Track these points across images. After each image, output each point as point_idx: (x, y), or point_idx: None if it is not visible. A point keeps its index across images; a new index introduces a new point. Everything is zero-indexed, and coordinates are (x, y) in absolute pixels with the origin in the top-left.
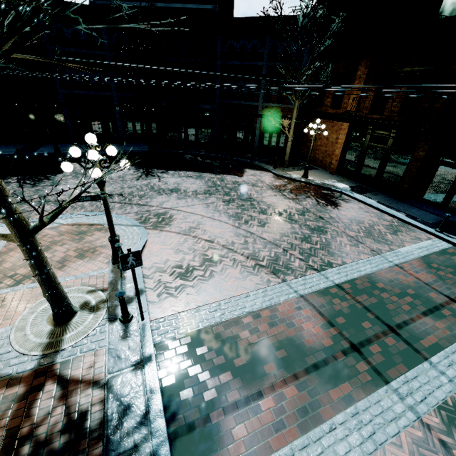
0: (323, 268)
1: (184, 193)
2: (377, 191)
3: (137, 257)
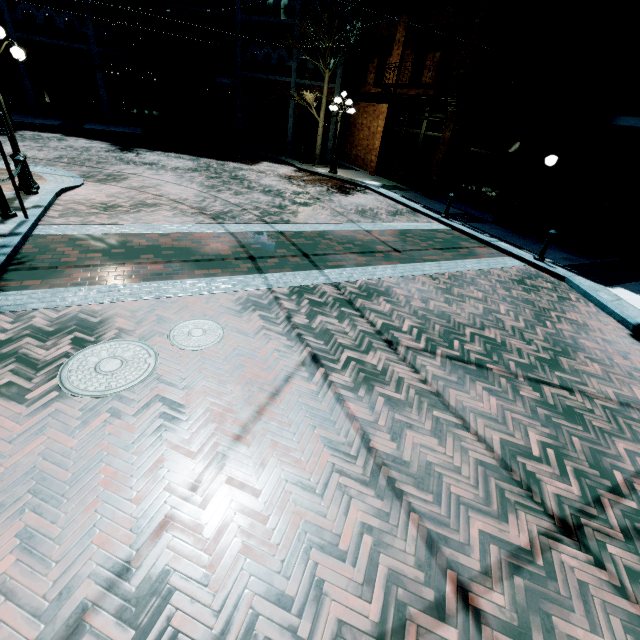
0: (275, 222)
1: (160, 167)
2: (412, 190)
3: (0, 122)
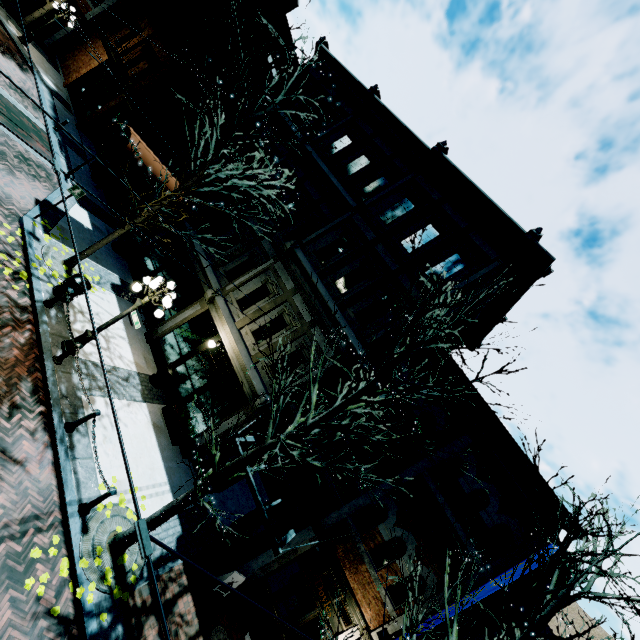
0: None
1: None
2: (75, 116)
3: None
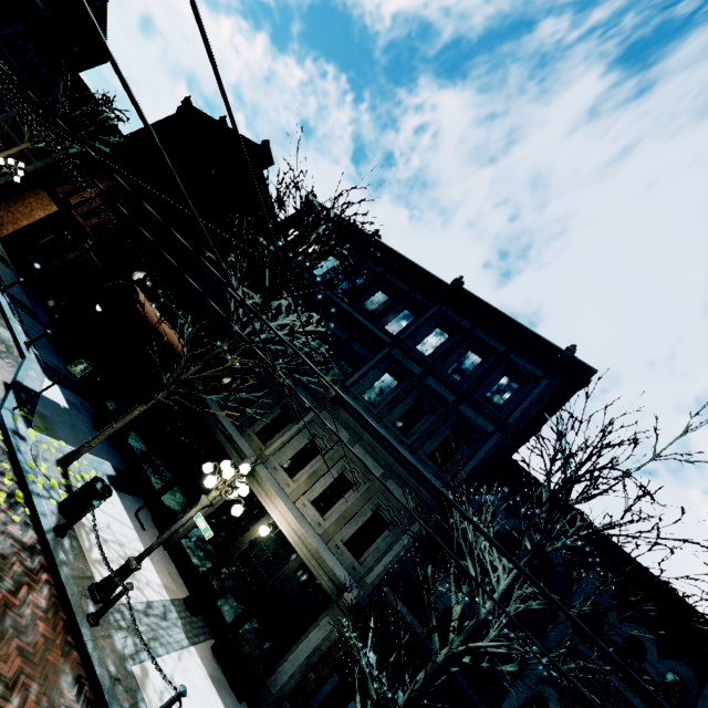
0: None
1: None
2: (16, 271)
3: None
